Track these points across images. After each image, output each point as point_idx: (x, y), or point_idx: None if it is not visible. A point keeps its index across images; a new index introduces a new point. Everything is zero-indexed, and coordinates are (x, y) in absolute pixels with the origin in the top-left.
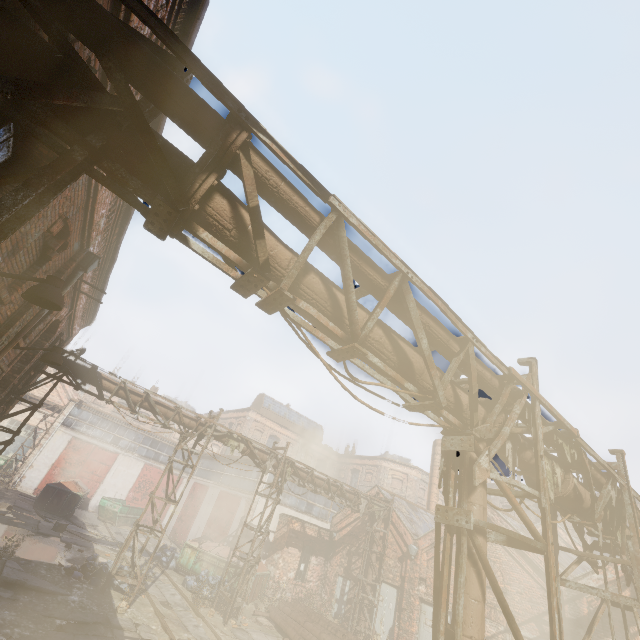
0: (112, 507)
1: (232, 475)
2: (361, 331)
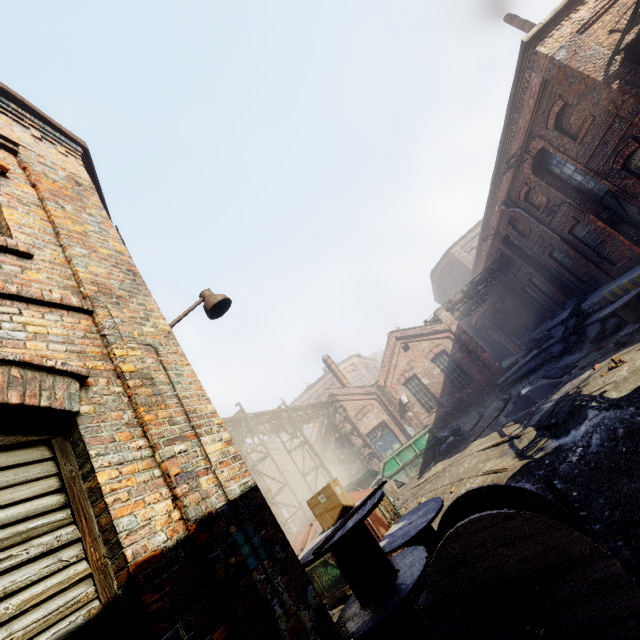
0: None
1: None
2: None
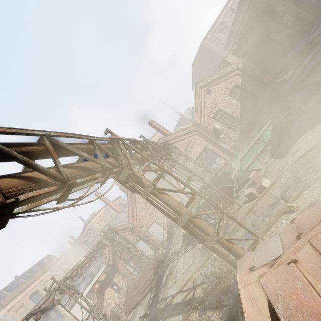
0: None
1: None
2: (62, 176)
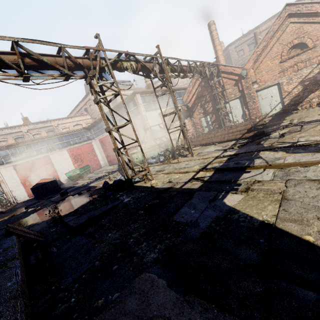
0: (74, 173)
1: (117, 119)
2: None
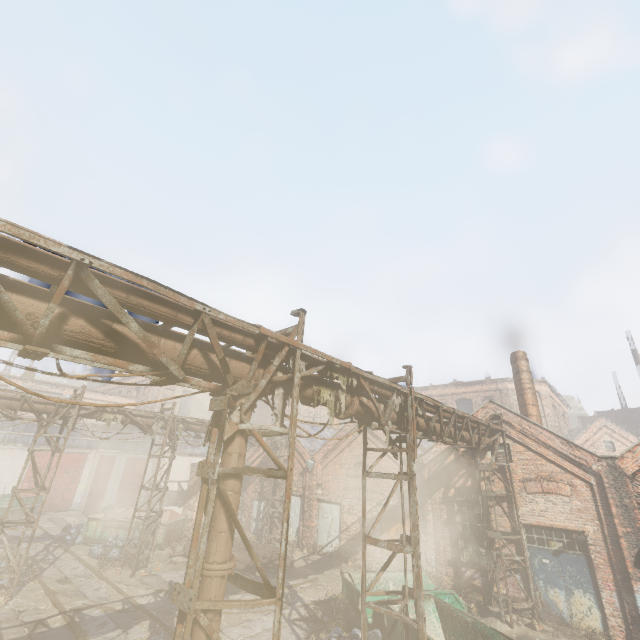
0: None
1: (137, 441)
2: (36, 330)
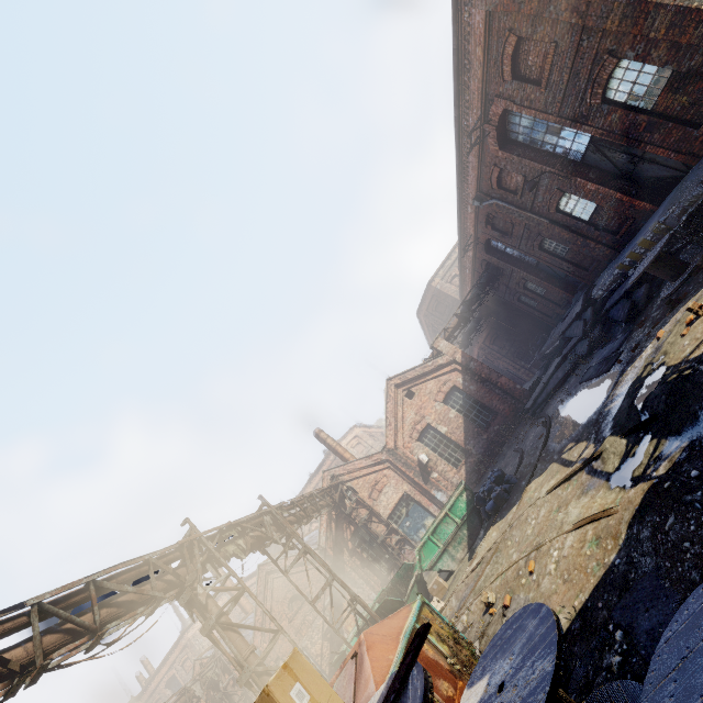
0: None
1: None
2: (96, 625)
